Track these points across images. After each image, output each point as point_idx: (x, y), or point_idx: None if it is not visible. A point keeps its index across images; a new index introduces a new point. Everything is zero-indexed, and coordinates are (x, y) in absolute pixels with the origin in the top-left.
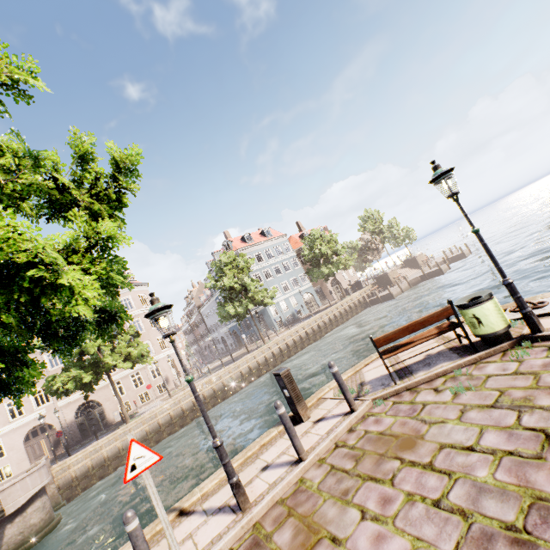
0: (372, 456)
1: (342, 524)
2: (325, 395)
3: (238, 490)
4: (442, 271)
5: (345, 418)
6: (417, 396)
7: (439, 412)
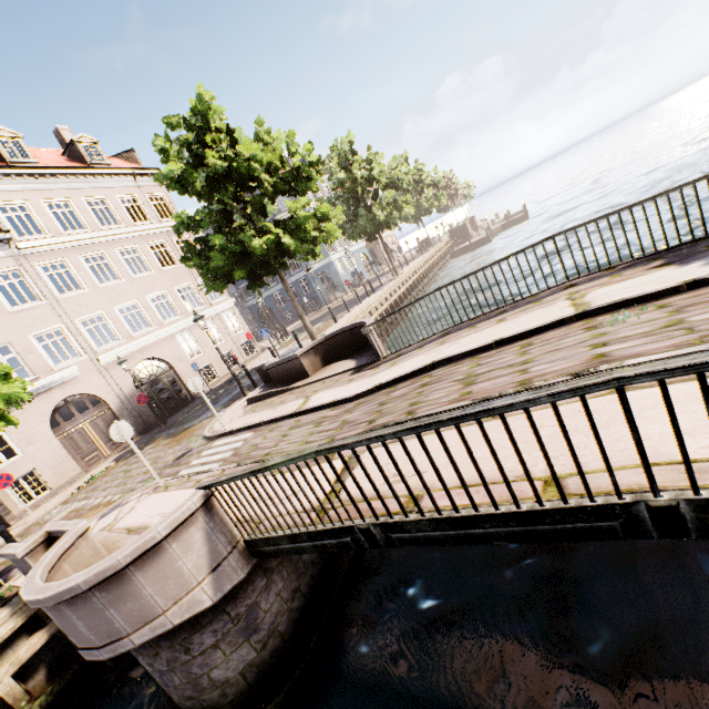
0: None
1: None
2: None
3: None
4: (527, 217)
5: None
6: None
7: None
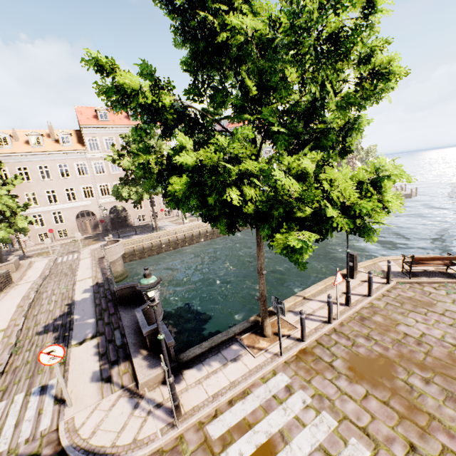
0: (409, 304)
1: (407, 321)
2: (358, 269)
3: (349, 299)
4: None
5: (383, 285)
6: (424, 288)
7: (440, 298)
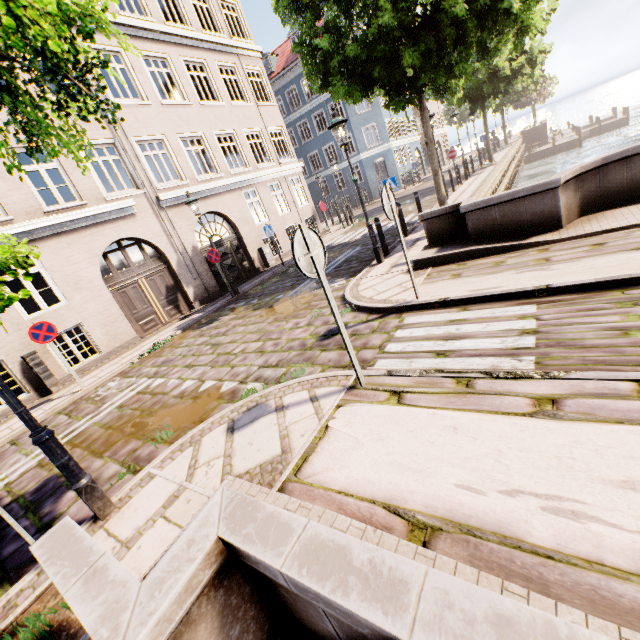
0: None
1: None
2: None
3: None
4: (628, 122)
5: None
6: None
7: None
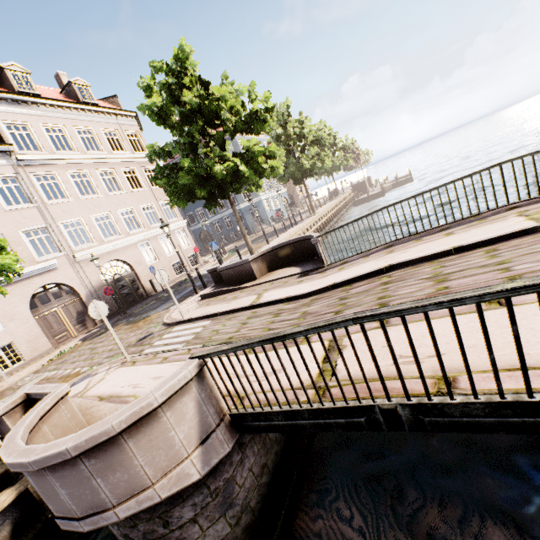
0: None
1: None
2: None
3: None
4: (412, 180)
5: None
6: None
7: None
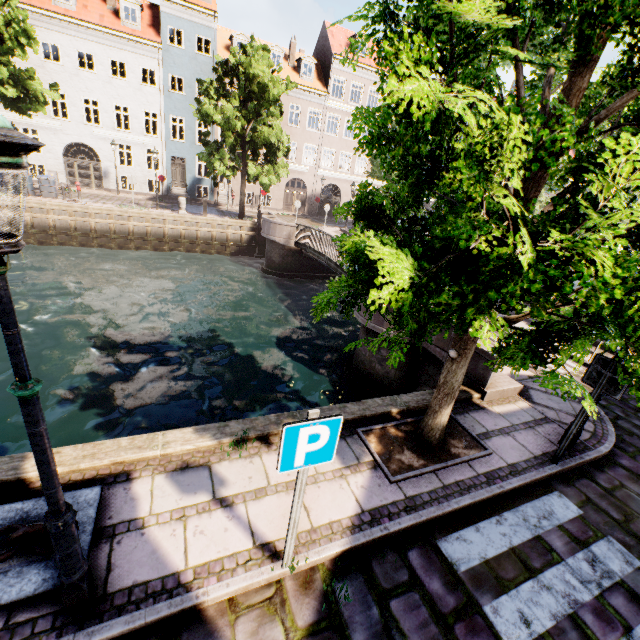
0: None
1: None
2: None
3: None
4: None
5: None
6: None
7: None
